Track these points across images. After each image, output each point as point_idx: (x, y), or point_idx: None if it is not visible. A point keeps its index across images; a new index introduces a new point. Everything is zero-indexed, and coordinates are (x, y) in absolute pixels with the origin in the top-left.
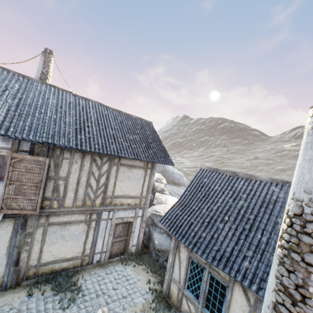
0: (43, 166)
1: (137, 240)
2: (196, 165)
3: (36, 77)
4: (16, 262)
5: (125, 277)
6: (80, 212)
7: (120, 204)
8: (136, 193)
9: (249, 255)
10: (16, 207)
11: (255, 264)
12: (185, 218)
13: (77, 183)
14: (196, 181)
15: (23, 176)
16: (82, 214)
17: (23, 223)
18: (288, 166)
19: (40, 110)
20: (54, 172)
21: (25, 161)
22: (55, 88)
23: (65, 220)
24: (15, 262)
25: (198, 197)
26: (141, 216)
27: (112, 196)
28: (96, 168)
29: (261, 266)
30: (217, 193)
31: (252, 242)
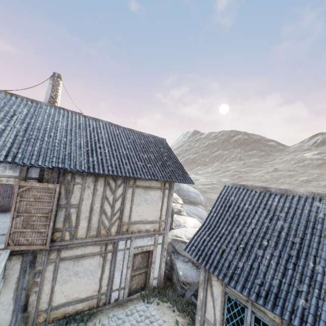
0: (53, 194)
1: (158, 272)
2: (212, 181)
3: (45, 101)
4: (24, 308)
5: (149, 319)
6: (94, 242)
7: (138, 231)
8: (154, 217)
9: (303, 290)
10: (24, 242)
11: (314, 303)
12: (214, 244)
13: (90, 210)
14: (221, 200)
15: (31, 206)
16: (96, 246)
17: (32, 260)
18: (312, 176)
19: (50, 134)
20: (65, 199)
21: (34, 189)
22: (64, 110)
23: (78, 254)
24: (23, 308)
25: (226, 219)
26: (161, 243)
27: (128, 223)
28: (110, 192)
29: (323, 304)
30: (249, 213)
31: (304, 272)
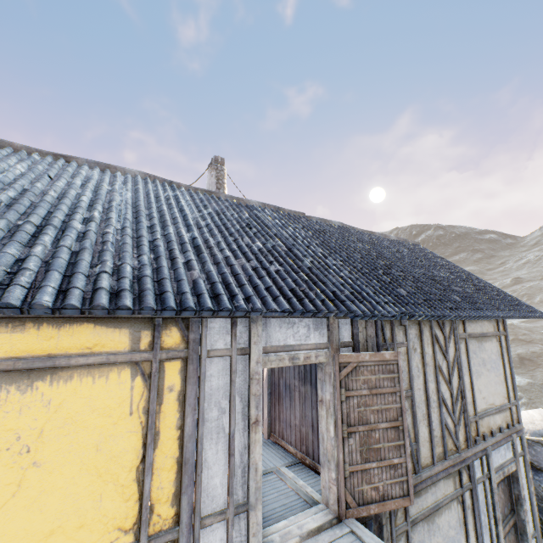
0: (395, 373)
1: (532, 520)
2: None
3: None
4: None
5: None
6: (445, 472)
7: (488, 433)
8: (500, 398)
9: None
10: (371, 496)
11: None
12: None
13: (424, 399)
14: None
15: (366, 407)
16: (447, 479)
17: (378, 536)
18: None
19: (317, 251)
20: None
21: (363, 369)
22: (280, 211)
23: (429, 503)
24: None
25: None
26: (522, 453)
27: (475, 417)
28: (440, 355)
29: None
30: None
31: None
